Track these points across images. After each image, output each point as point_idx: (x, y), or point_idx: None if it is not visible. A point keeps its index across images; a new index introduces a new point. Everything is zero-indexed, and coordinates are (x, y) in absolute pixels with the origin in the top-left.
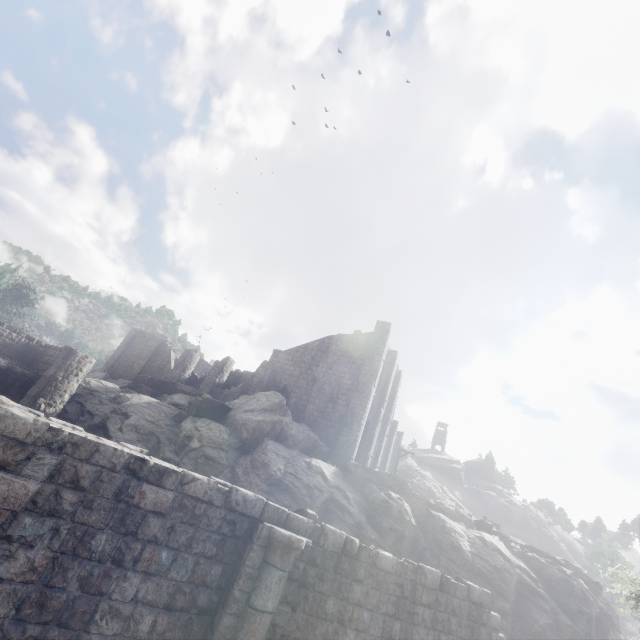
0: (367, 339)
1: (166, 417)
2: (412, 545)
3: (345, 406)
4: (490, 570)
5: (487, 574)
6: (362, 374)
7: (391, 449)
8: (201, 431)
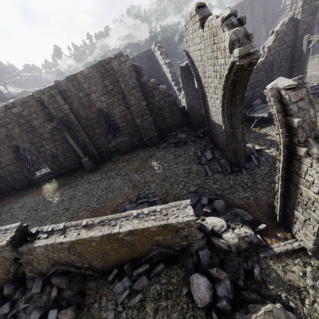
0: None
1: None
2: None
3: None
4: None
5: None
6: None
7: None
8: None
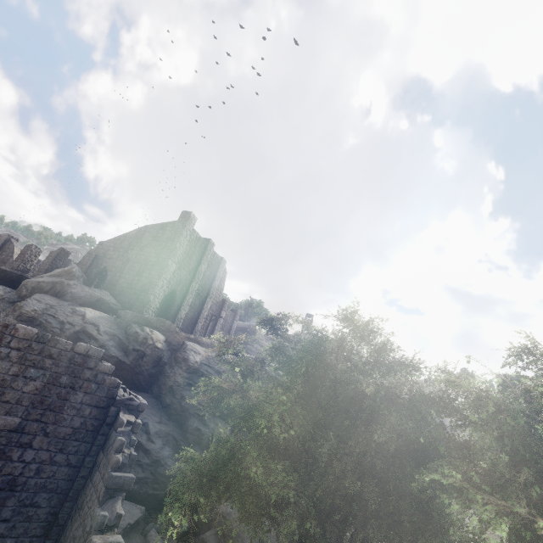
0: (173, 226)
1: None
2: (156, 362)
3: (147, 278)
4: (211, 372)
5: (207, 375)
6: (163, 252)
7: (221, 320)
8: None
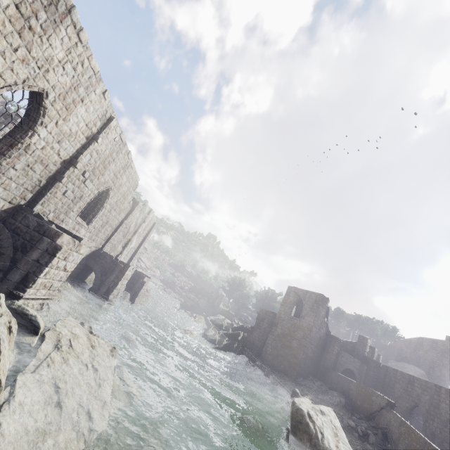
0: (442, 343)
1: None
2: None
3: (438, 372)
4: None
5: None
6: (444, 359)
7: None
8: None
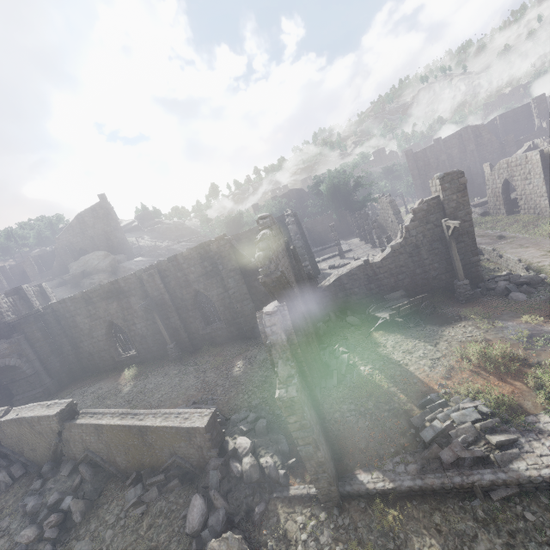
0: (100, 206)
1: (68, 290)
2: None
3: (116, 239)
4: None
5: None
6: (112, 223)
7: None
8: (101, 278)
